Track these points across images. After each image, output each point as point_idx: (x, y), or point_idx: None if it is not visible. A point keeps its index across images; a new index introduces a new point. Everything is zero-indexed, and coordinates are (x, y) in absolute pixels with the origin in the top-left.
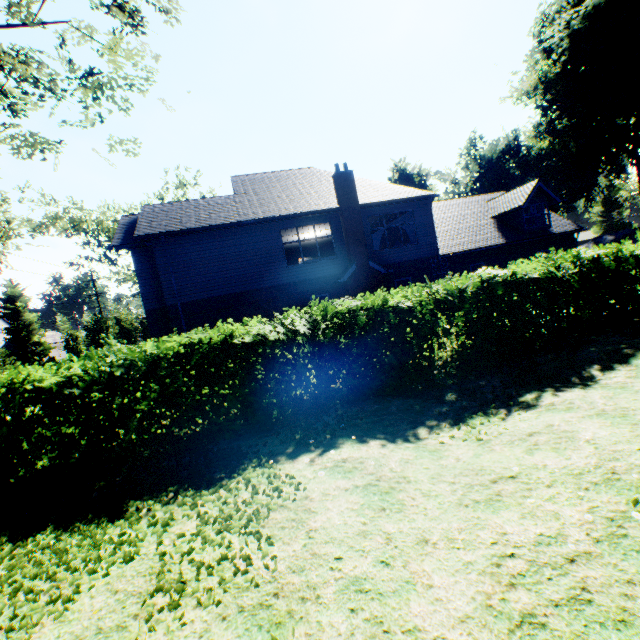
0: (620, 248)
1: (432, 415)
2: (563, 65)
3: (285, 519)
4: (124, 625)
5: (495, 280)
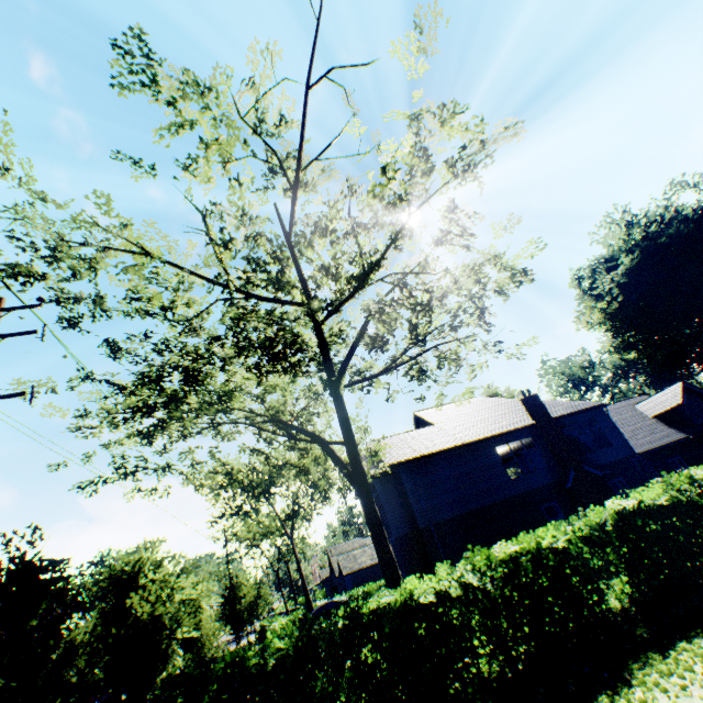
0: None
1: None
2: (618, 302)
3: None
4: None
5: None
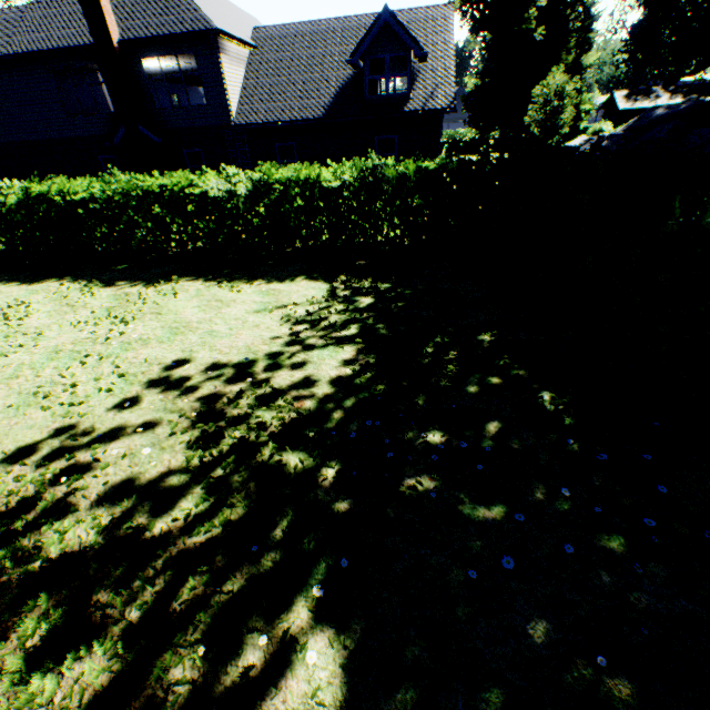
0: (72, 188)
1: None
2: None
3: None
4: None
5: None
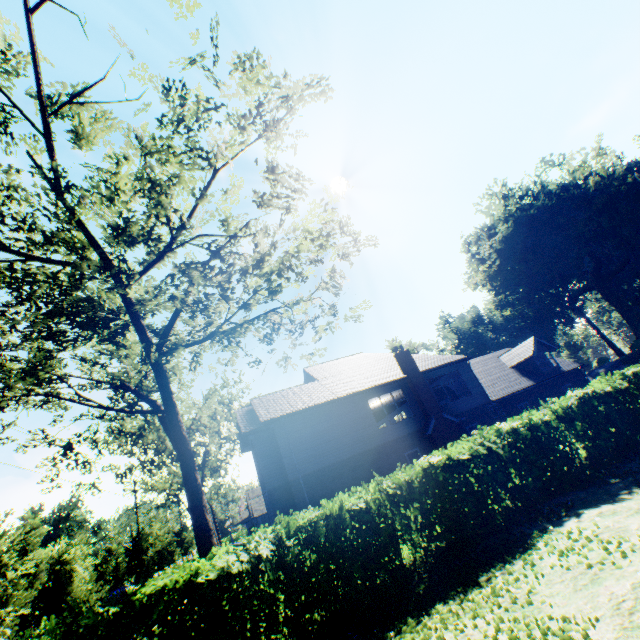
0: None
1: (617, 490)
2: (497, 266)
3: (611, 533)
4: (595, 577)
5: (586, 396)
